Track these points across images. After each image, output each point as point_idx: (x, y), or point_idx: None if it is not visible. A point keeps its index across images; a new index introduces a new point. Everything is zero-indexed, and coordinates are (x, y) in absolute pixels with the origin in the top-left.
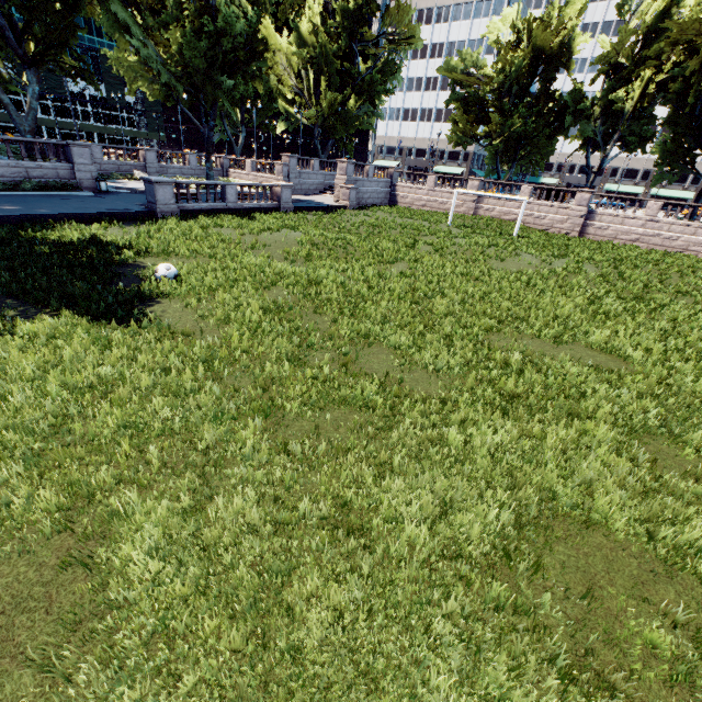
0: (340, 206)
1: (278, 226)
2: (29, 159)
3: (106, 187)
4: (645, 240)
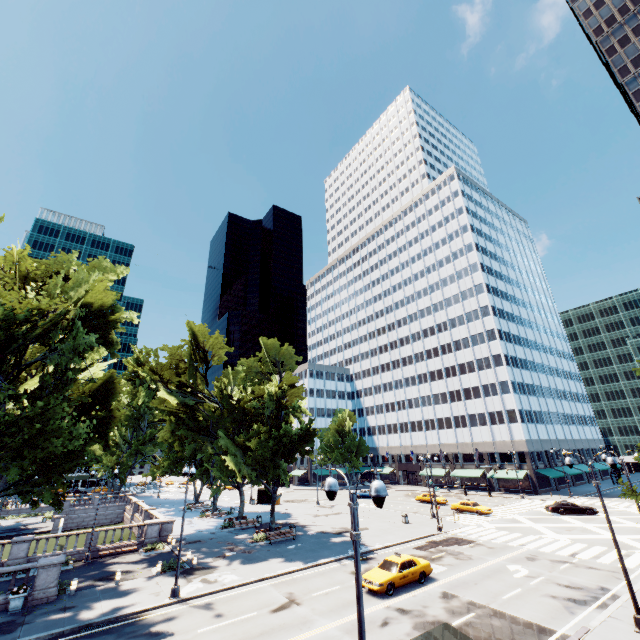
0: (42, 531)
1: None
2: None
3: None
4: None
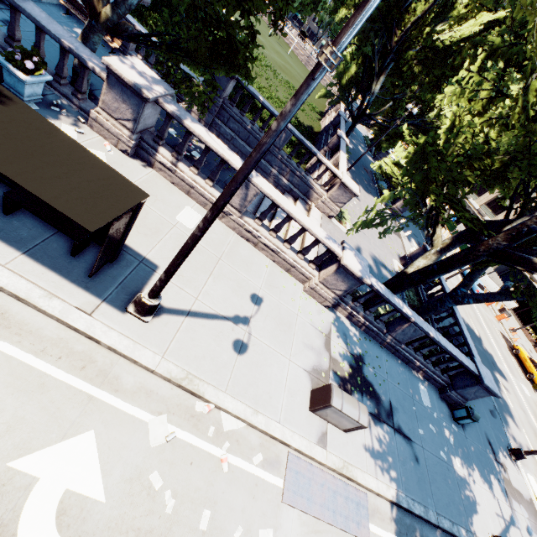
0: None
1: None
2: None
3: None
4: None
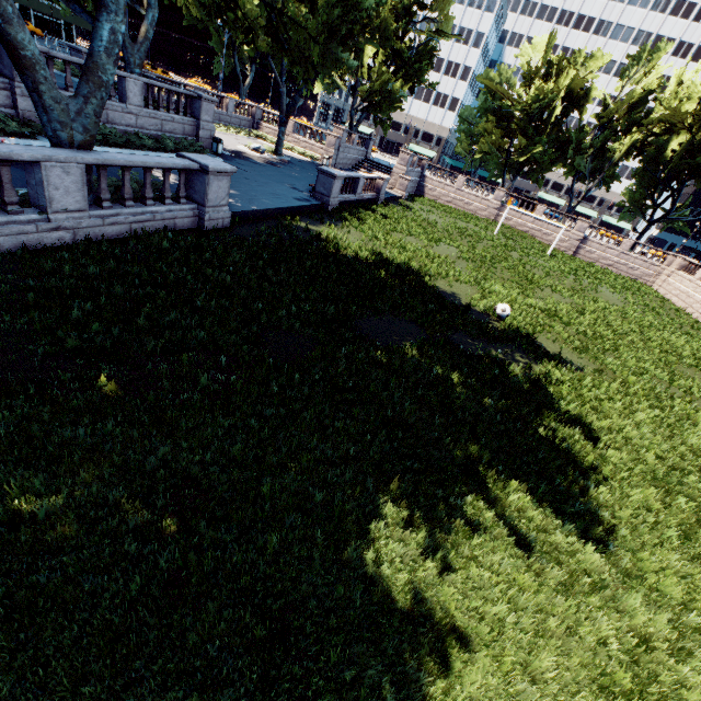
0: (400, 196)
1: (435, 237)
2: (144, 102)
3: (222, 149)
4: (616, 267)
